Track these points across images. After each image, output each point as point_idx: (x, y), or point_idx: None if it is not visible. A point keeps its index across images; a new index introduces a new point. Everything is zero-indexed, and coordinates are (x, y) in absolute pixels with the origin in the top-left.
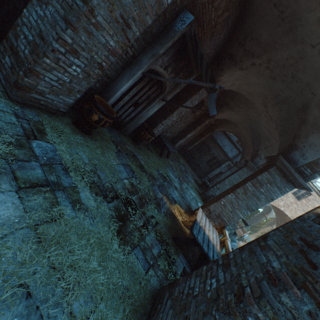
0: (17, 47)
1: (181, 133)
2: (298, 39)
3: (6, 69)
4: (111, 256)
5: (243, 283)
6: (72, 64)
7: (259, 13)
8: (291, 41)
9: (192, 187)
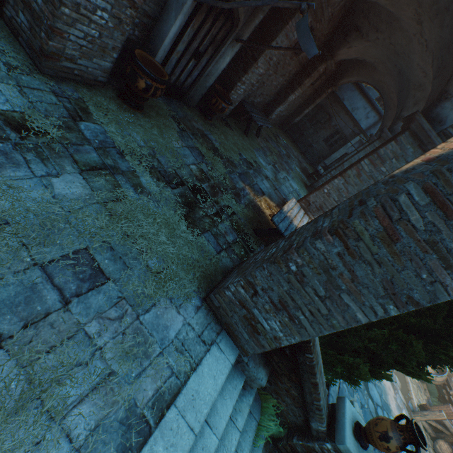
0: None
1: (279, 94)
2: None
3: (26, 32)
4: (179, 235)
5: (294, 243)
6: (95, 9)
7: None
8: None
9: (295, 178)
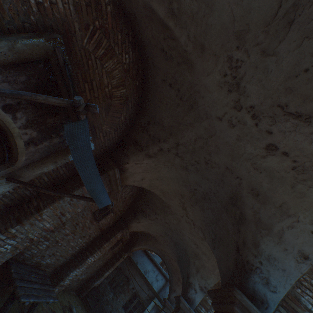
0: None
1: (78, 255)
2: (202, 114)
3: None
4: None
5: None
6: None
7: (157, 98)
8: (195, 119)
9: None
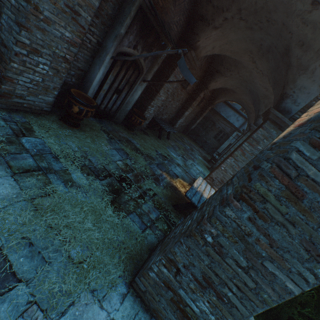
0: None
1: (178, 112)
2: None
3: None
4: (106, 219)
5: (205, 213)
6: (38, 64)
7: None
8: None
9: (199, 163)
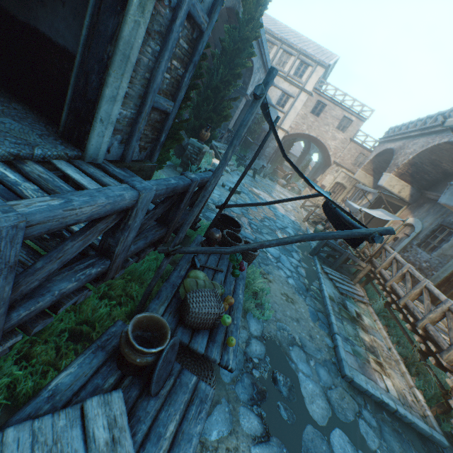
0: None
1: None
2: None
3: None
4: None
5: None
6: None
7: None
8: None
9: None
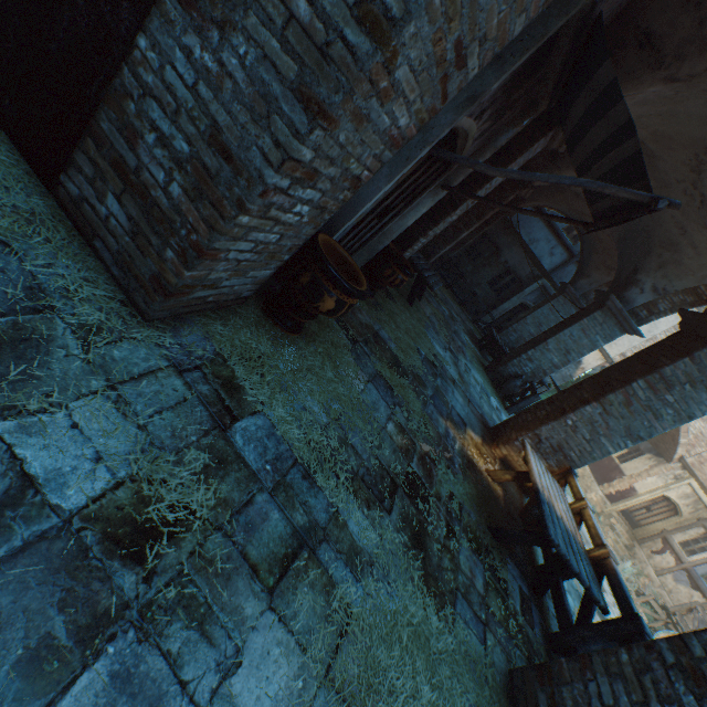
0: (139, 169)
1: (447, 230)
2: None
3: (117, 236)
4: (437, 651)
5: None
6: (294, 204)
7: None
8: None
9: (472, 359)
